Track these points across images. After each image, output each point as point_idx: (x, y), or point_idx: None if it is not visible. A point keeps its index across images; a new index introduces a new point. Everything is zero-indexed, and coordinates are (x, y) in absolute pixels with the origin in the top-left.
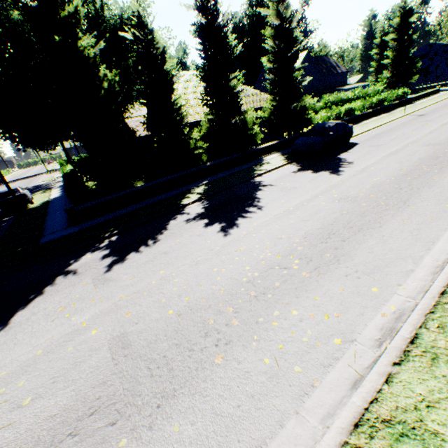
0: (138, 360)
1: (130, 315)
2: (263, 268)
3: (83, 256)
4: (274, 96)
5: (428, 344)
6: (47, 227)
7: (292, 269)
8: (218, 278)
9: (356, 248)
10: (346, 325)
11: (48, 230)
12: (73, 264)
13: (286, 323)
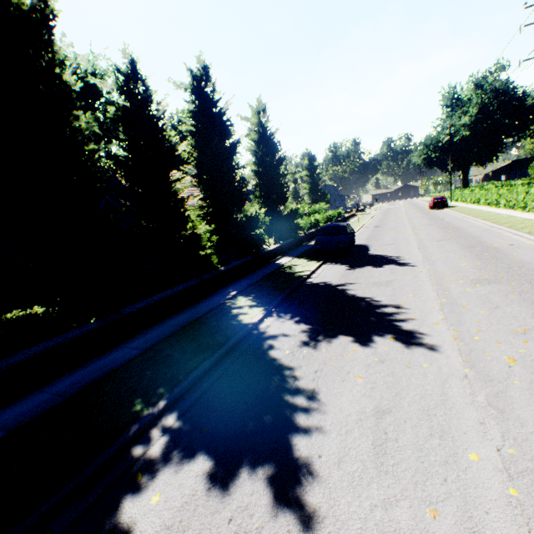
0: None
1: None
2: None
3: (125, 508)
4: (263, 199)
5: None
6: None
7: None
8: None
9: None
10: None
11: None
12: None
13: None
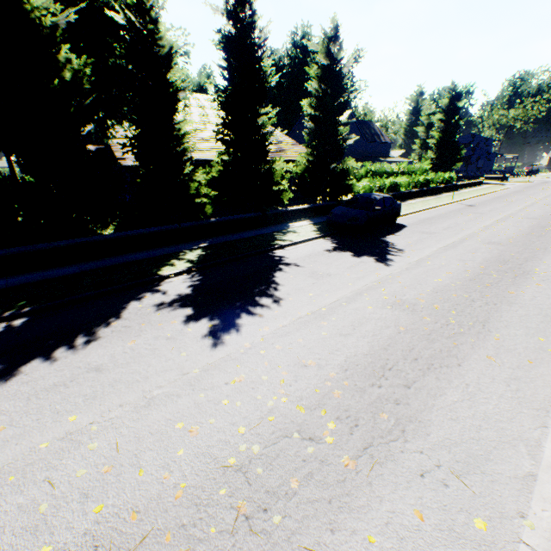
0: None
1: None
2: (271, 434)
3: None
4: (312, 150)
5: None
6: None
7: (323, 445)
8: (180, 453)
9: (430, 407)
10: None
11: None
12: None
13: None
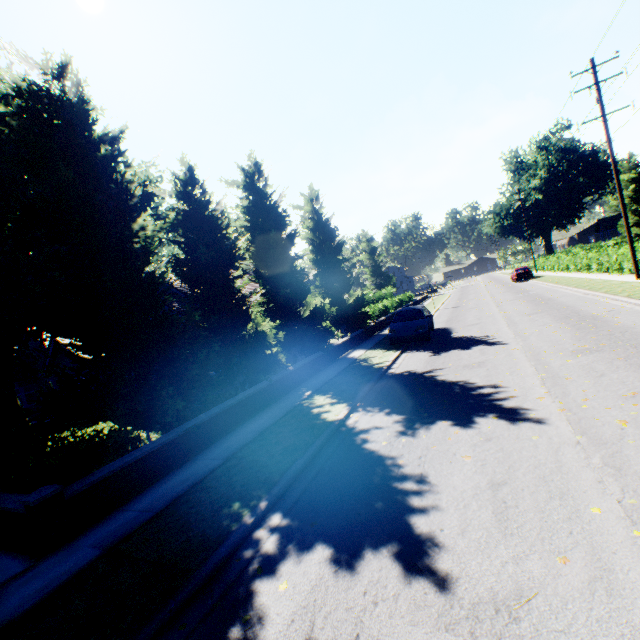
0: None
1: None
2: None
3: (255, 597)
4: (324, 288)
5: None
6: None
7: None
8: None
9: None
10: None
11: None
12: (259, 635)
13: None
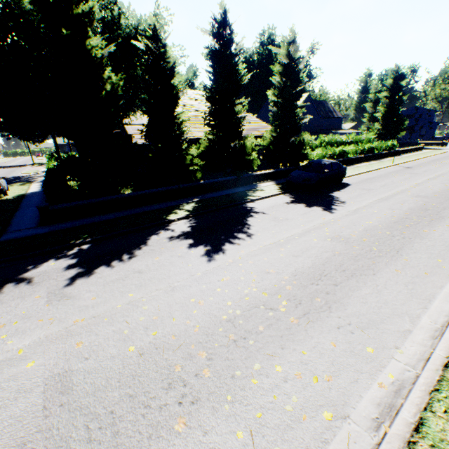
0: (76, 413)
1: (81, 346)
2: (247, 306)
3: (45, 262)
4: (275, 128)
5: (436, 434)
6: (14, 222)
7: (279, 312)
8: (195, 312)
9: (349, 296)
10: (338, 394)
11: (14, 227)
12: (31, 270)
13: (268, 382)
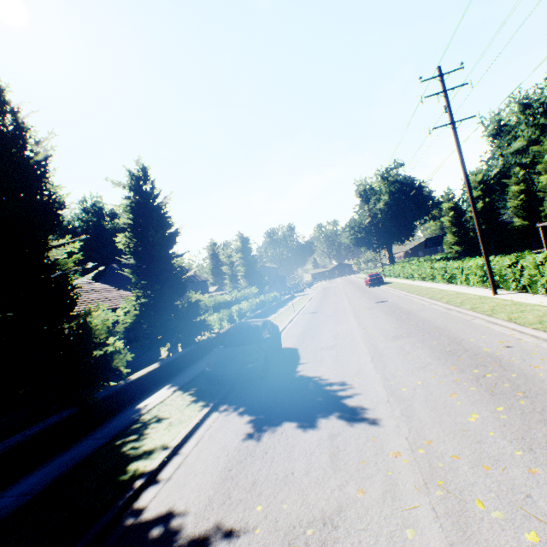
0: None
1: None
2: None
3: None
4: (144, 289)
5: None
6: None
7: None
8: None
9: None
10: None
11: None
12: None
13: None
